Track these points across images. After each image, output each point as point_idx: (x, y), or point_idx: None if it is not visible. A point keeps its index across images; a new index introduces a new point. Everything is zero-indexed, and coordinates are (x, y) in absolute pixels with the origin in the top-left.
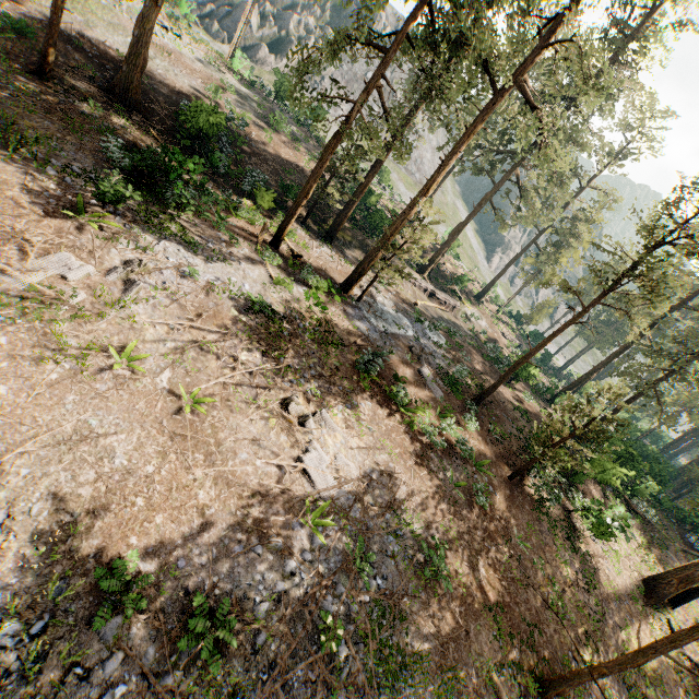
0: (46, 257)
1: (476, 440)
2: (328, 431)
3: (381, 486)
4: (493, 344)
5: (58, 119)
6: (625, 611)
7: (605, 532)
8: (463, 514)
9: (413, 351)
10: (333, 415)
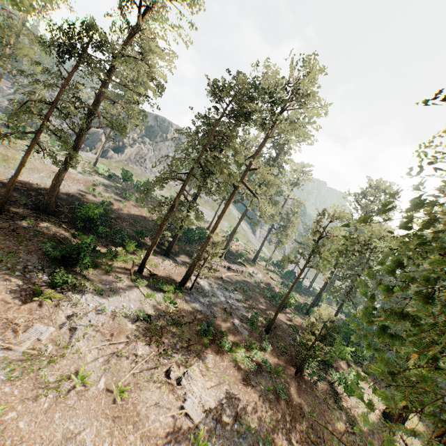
0: (28, 330)
1: (272, 356)
2: (193, 383)
3: (228, 407)
4: (268, 289)
5: (13, 237)
6: (377, 438)
7: (351, 390)
8: (276, 408)
9: (226, 310)
10: (194, 371)
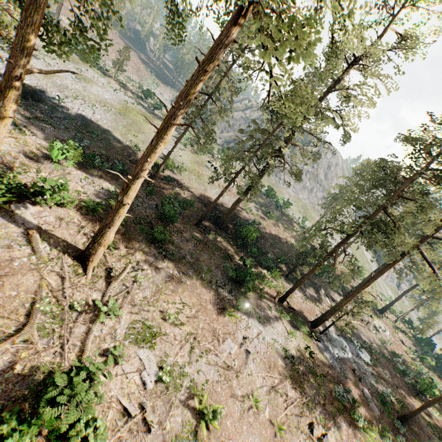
0: (224, 342)
1: None
2: None
3: None
4: (400, 359)
5: (206, 249)
6: None
7: None
8: None
9: (355, 373)
10: (330, 435)
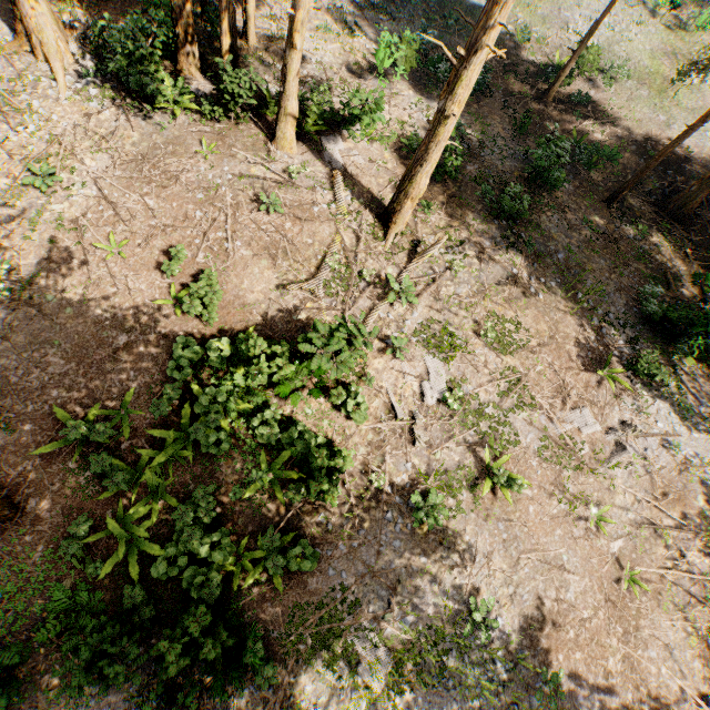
0: (574, 410)
1: None
2: None
3: None
4: None
5: (609, 253)
6: None
7: None
8: None
9: None
10: None
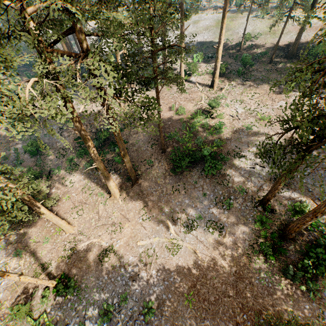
0: (278, 102)
1: None
2: None
3: None
4: None
5: (275, 72)
6: None
7: None
8: None
9: None
10: None
